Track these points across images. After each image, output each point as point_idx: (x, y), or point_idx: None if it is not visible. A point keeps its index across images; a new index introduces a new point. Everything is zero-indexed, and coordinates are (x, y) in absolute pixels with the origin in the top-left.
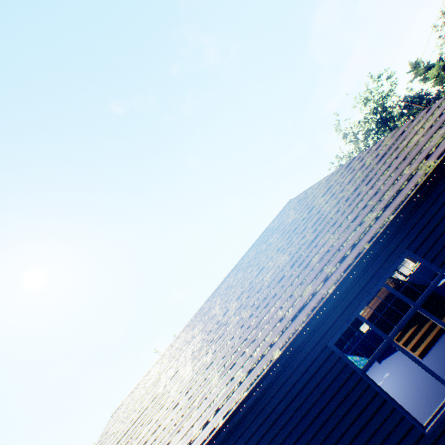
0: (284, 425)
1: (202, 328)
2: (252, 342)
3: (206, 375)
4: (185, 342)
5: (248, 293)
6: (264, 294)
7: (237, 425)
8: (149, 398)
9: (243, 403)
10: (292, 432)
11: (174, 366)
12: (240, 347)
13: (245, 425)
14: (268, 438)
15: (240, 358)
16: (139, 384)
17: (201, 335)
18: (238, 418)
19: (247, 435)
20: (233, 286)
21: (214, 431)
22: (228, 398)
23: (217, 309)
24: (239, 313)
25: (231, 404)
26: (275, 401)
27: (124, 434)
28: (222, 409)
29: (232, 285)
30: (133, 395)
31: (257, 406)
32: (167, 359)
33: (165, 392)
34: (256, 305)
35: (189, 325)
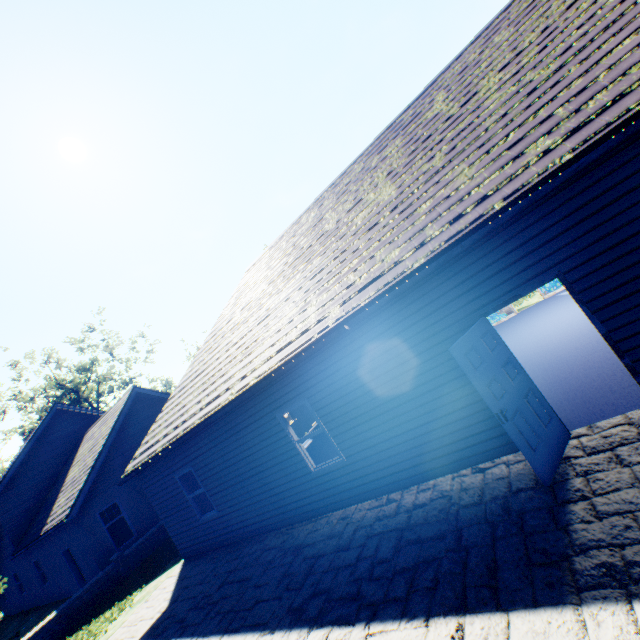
0: (625, 211)
1: (405, 142)
2: (574, 96)
3: (436, 180)
4: (367, 171)
5: (541, 44)
6: (608, 19)
7: (522, 215)
8: (311, 240)
9: (555, 175)
10: (639, 219)
11: (351, 199)
12: (534, 116)
13: (540, 214)
14: (582, 230)
15: (536, 128)
16: (282, 237)
17: (406, 149)
18: (549, 189)
19: (539, 228)
20: (482, 61)
21: (482, 218)
22: (512, 178)
23: (439, 108)
24: (516, 82)
25: (525, 181)
26: (622, 174)
27: (278, 276)
28: (499, 194)
29: (479, 61)
30: (277, 248)
31: (576, 185)
32: (330, 200)
33: (341, 226)
34: (580, 46)
35: (368, 153)
